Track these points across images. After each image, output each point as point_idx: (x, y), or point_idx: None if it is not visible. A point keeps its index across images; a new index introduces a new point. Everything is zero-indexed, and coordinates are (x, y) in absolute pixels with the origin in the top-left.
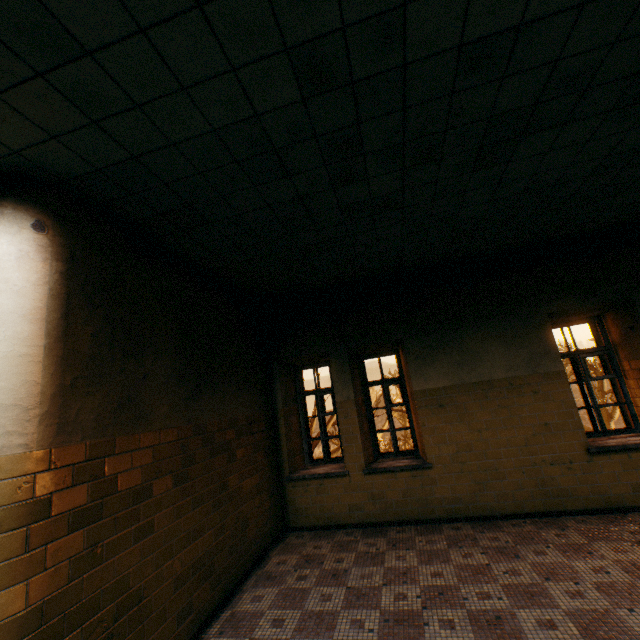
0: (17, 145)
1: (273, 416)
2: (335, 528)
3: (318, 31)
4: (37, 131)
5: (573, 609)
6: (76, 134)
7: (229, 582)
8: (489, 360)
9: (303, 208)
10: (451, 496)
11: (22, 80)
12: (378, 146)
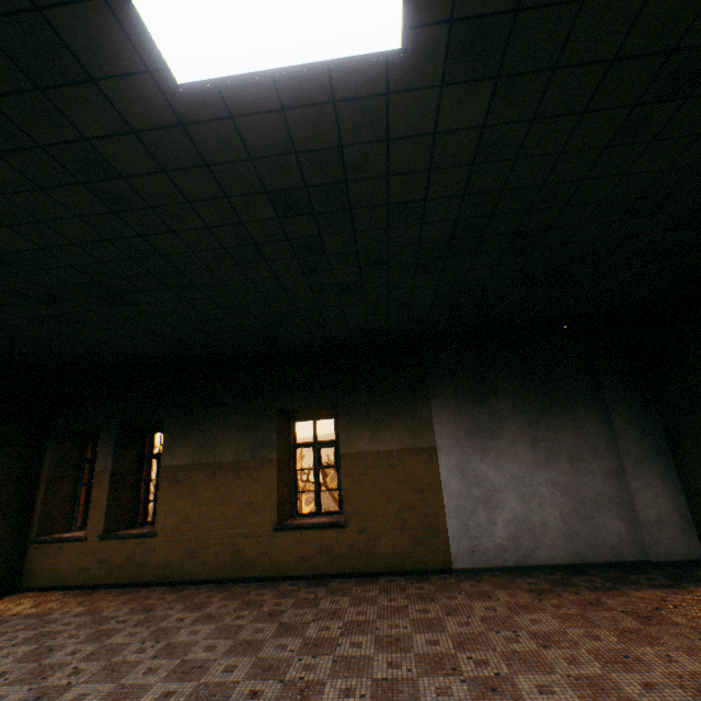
0: None
1: (37, 480)
2: (62, 589)
3: None
4: None
5: (111, 643)
6: None
7: None
8: (225, 444)
9: None
10: (165, 562)
11: None
12: None
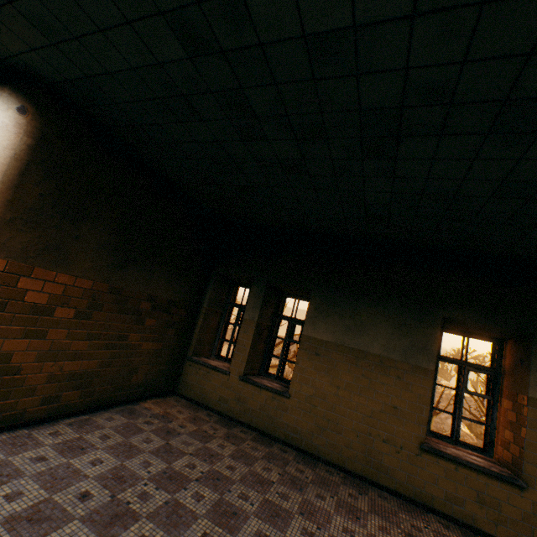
0: (14, 50)
1: (198, 310)
2: (204, 407)
3: (180, 2)
4: (22, 43)
5: None
6: (46, 51)
7: (101, 400)
8: (372, 335)
9: (224, 151)
10: (293, 426)
11: (1, 4)
12: (266, 113)
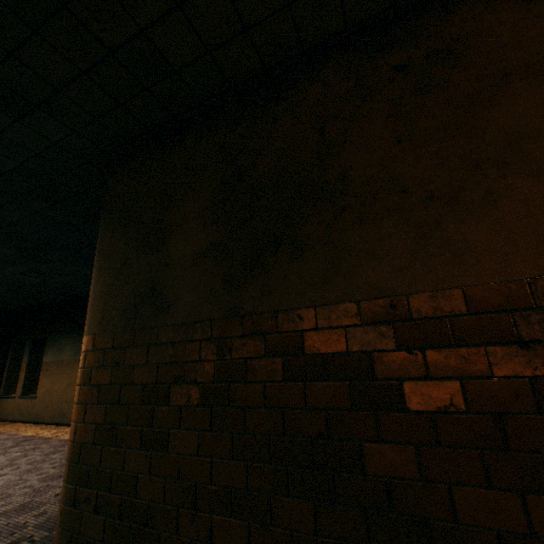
0: None
1: (5, 367)
2: (6, 421)
3: None
4: None
5: None
6: None
7: None
8: (66, 350)
9: None
10: (38, 412)
11: None
12: None
